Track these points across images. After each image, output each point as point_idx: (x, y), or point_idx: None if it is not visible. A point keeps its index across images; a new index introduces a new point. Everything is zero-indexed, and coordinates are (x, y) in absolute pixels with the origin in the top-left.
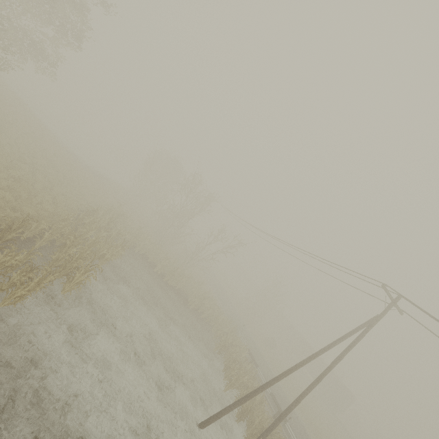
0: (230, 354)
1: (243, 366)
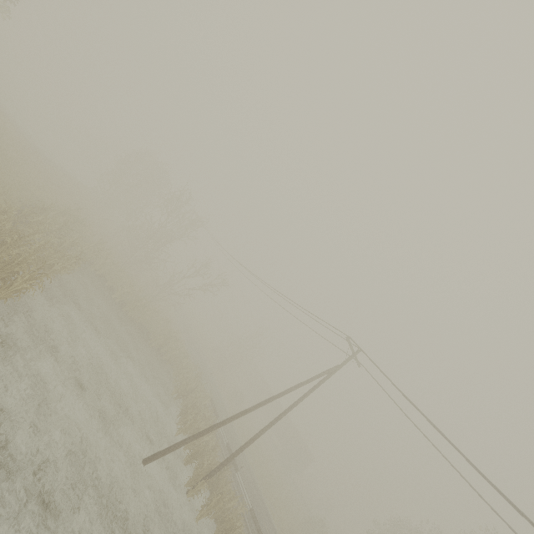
0: (189, 399)
1: (202, 413)
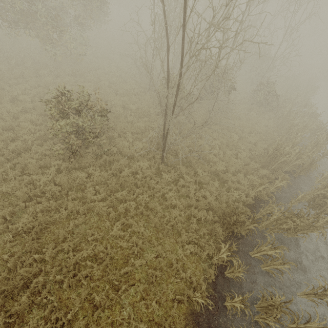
0: None
1: None
